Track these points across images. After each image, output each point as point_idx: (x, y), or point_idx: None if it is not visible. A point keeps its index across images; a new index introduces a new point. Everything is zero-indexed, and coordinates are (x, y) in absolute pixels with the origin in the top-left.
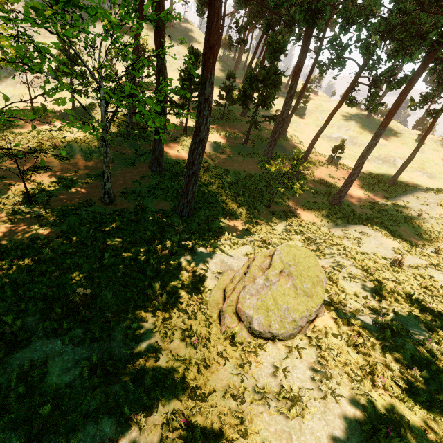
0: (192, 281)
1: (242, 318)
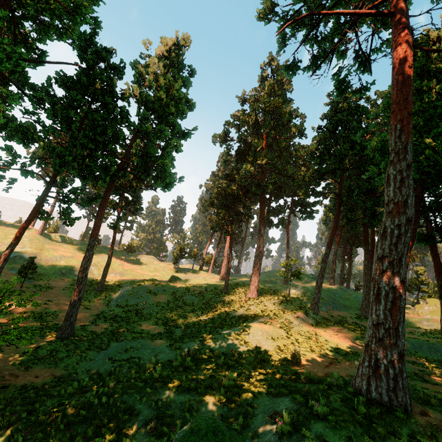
0: None
1: None
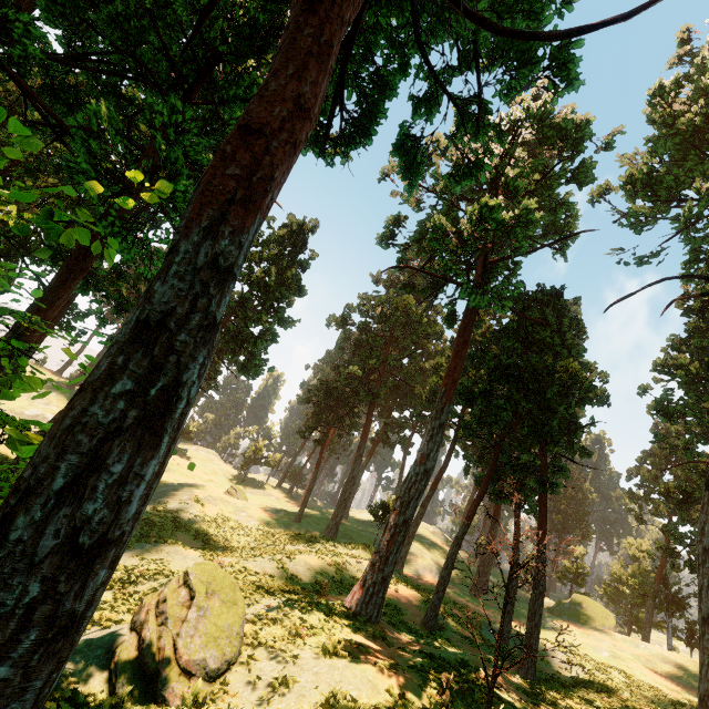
0: (62, 702)
1: (194, 671)
